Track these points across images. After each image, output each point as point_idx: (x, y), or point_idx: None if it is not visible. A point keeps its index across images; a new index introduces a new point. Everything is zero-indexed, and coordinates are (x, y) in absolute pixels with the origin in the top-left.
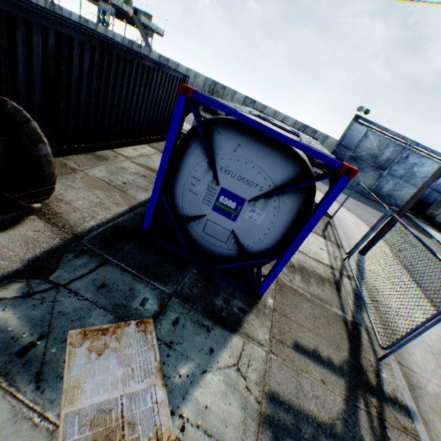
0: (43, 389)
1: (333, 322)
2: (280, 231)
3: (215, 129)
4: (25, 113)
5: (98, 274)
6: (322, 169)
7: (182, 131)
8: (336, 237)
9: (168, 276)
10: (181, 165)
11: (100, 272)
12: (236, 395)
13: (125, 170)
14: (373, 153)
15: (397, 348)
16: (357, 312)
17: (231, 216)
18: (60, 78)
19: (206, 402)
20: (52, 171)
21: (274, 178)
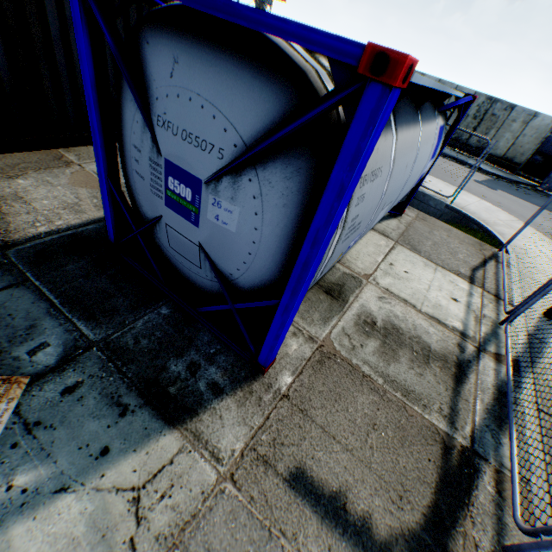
0: None
1: (415, 442)
2: (275, 249)
3: (142, 37)
4: None
5: None
6: (517, 173)
7: None
8: (500, 282)
9: (110, 314)
10: (122, 127)
11: (1, 296)
12: None
13: None
14: None
15: (551, 545)
16: (488, 430)
17: (191, 215)
18: (29, 28)
19: None
20: None
21: (241, 127)
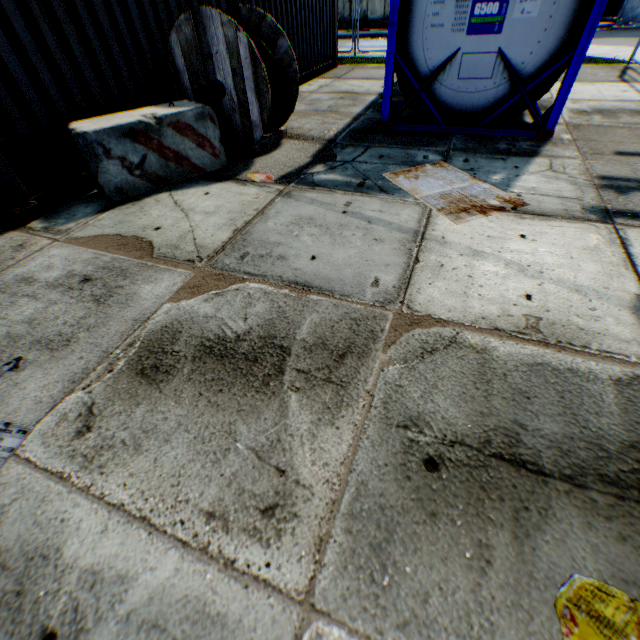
0: (391, 194)
1: None
2: (566, 15)
3: None
4: (259, 11)
5: (370, 153)
6: None
7: (341, 57)
8: None
9: (434, 144)
10: (414, 0)
11: (370, 152)
12: (560, 181)
13: (318, 101)
14: None
15: None
16: None
17: (494, 28)
18: None
19: (531, 186)
20: (293, 71)
21: None
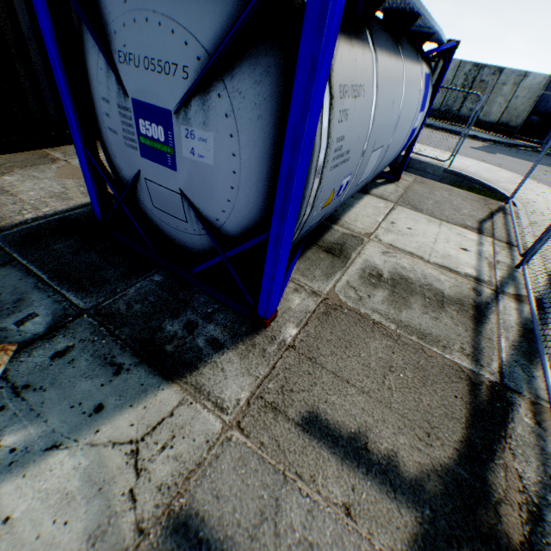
0: None
1: (438, 381)
2: (257, 175)
3: None
4: None
5: None
6: (515, 137)
7: None
8: (510, 231)
9: (100, 284)
10: (90, 85)
11: None
12: (93, 507)
13: None
14: None
15: None
16: (517, 365)
17: (167, 159)
18: (0, 26)
19: (13, 510)
20: None
21: (202, 35)
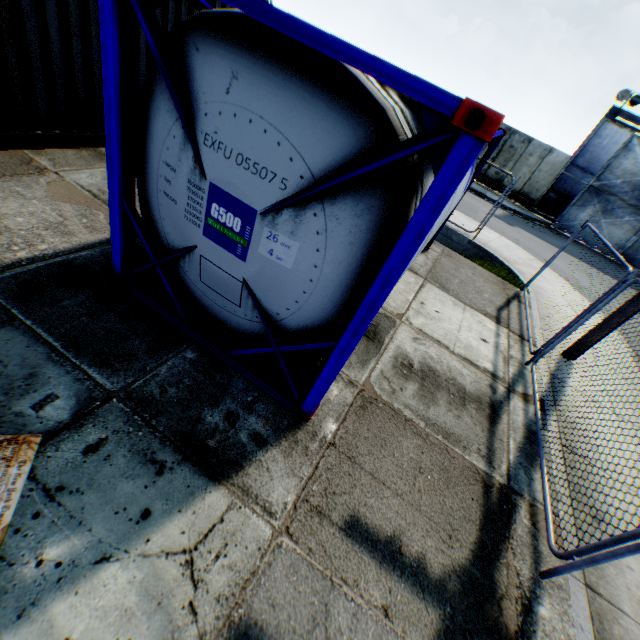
0: None
1: (459, 483)
2: (334, 288)
3: (190, 42)
4: None
5: None
6: (532, 210)
7: None
8: (523, 322)
9: (126, 359)
10: (148, 140)
11: None
12: (155, 622)
13: None
14: (636, 181)
15: (583, 564)
16: (521, 467)
17: (237, 248)
18: None
19: (71, 631)
20: None
21: (311, 158)
